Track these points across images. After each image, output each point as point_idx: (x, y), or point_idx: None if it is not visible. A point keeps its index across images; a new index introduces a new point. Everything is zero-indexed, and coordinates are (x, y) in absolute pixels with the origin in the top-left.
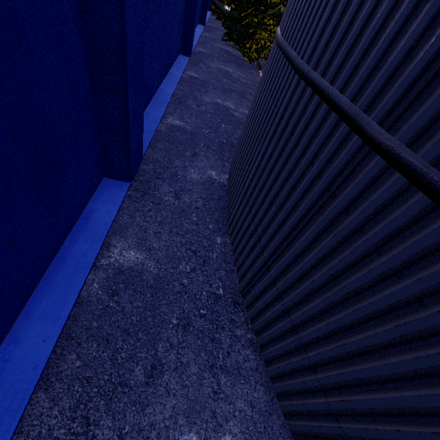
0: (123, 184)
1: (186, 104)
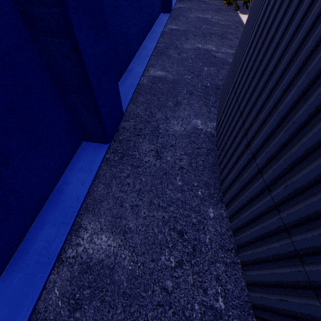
0: (101, 147)
1: (167, 54)
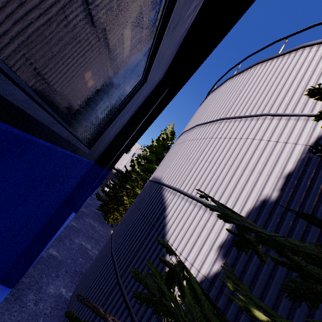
0: (7, 289)
1: (64, 242)
